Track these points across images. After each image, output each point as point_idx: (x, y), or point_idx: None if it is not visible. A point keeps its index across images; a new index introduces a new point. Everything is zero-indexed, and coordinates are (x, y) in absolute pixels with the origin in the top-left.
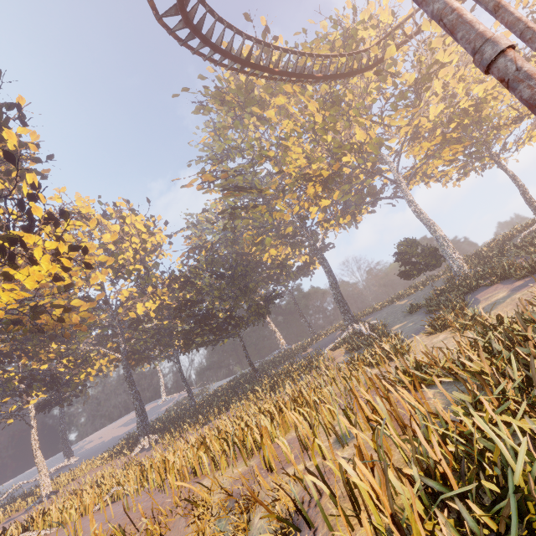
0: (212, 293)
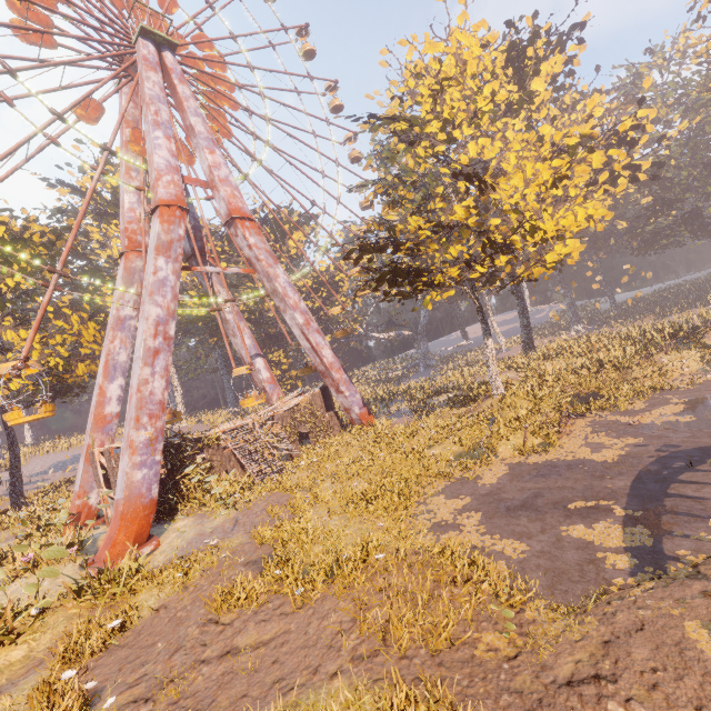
0: (701, 190)
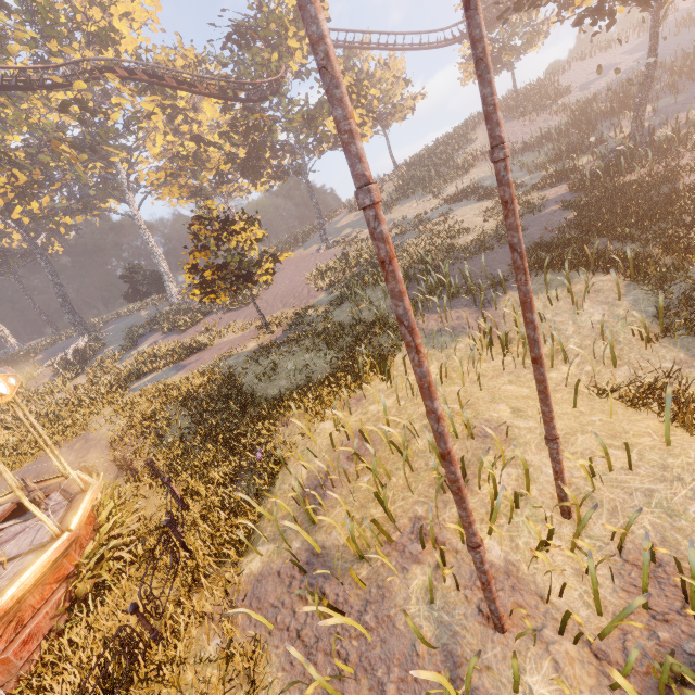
0: None
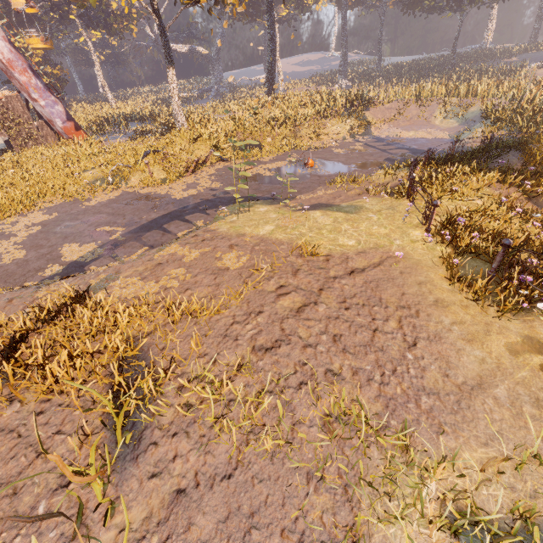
0: None
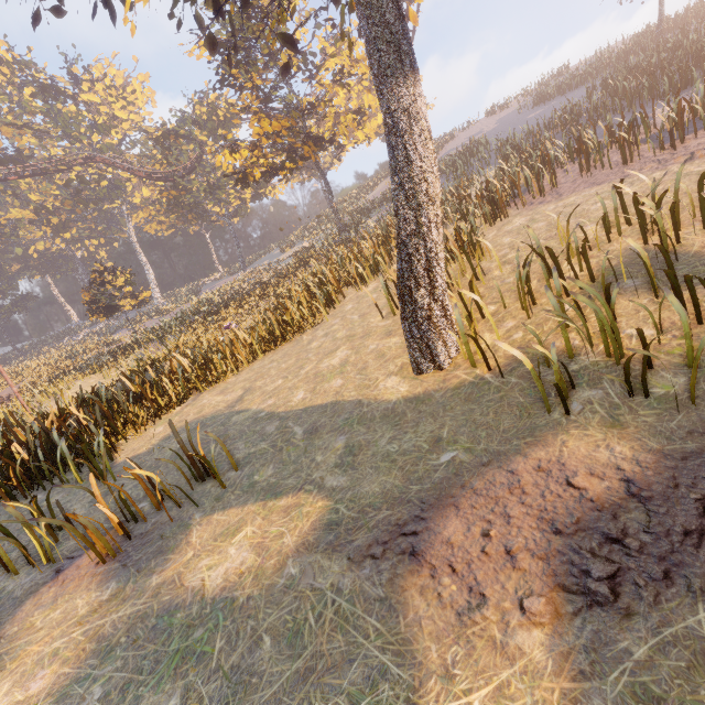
0: None
